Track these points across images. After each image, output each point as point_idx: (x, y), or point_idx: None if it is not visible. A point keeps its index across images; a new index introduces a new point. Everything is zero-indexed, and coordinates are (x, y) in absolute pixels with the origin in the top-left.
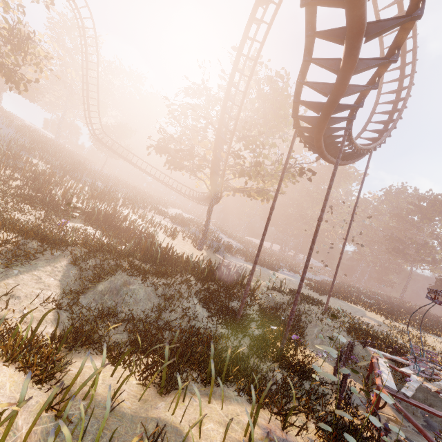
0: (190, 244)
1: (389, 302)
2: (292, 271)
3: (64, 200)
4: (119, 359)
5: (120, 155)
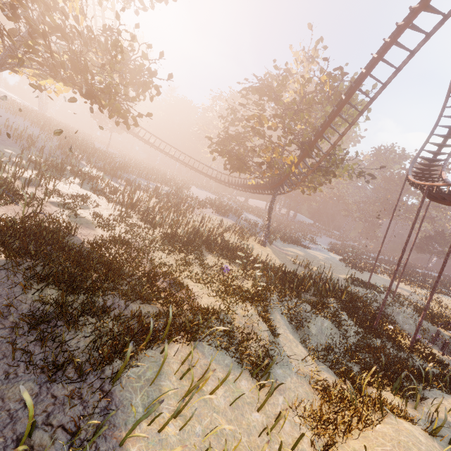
0: (254, 240)
1: (381, 256)
2: (309, 241)
3: (170, 227)
4: (383, 387)
5: (142, 138)
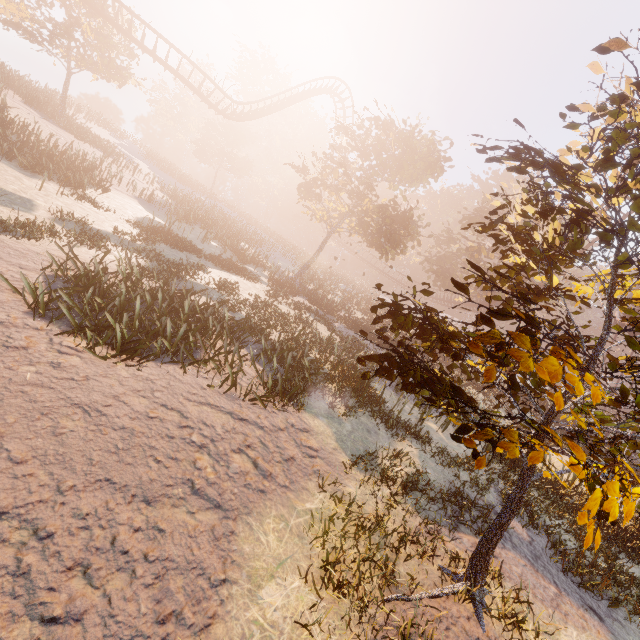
0: None
1: None
2: None
3: None
4: None
5: (344, 245)
